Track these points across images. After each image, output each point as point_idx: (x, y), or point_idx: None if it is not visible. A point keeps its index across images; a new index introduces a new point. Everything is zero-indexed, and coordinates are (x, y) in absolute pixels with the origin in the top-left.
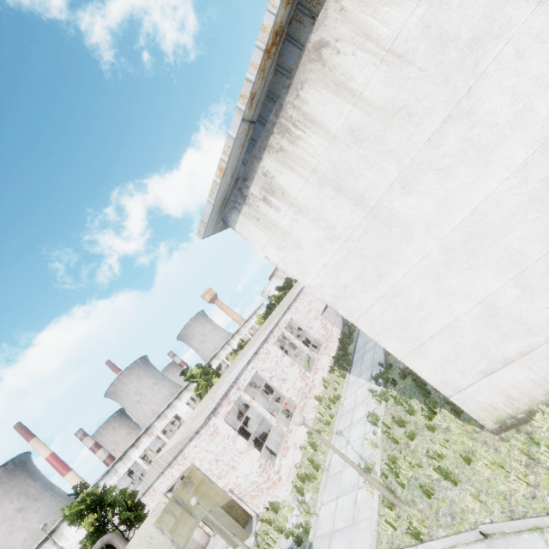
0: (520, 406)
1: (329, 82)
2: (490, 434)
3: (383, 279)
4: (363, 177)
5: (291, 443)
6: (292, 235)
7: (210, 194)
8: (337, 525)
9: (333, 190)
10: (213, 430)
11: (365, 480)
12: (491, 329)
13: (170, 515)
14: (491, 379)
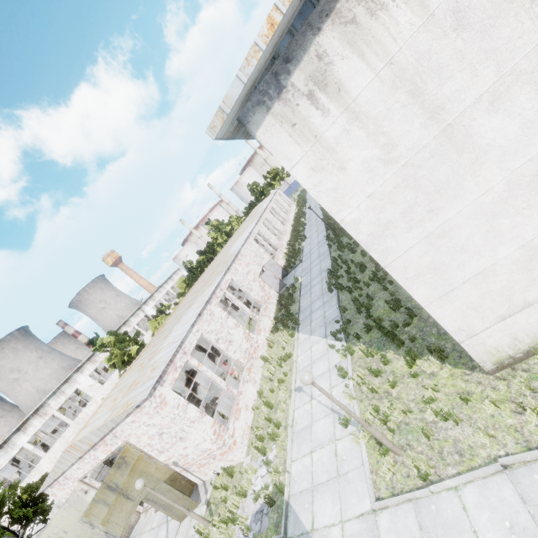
0: (521, 346)
1: None
2: (483, 375)
3: (433, 216)
4: (450, 81)
5: (242, 404)
6: (336, 152)
7: (244, 65)
8: (318, 479)
9: (408, 93)
10: (160, 401)
11: (344, 432)
12: (523, 274)
13: (101, 505)
14: (506, 323)
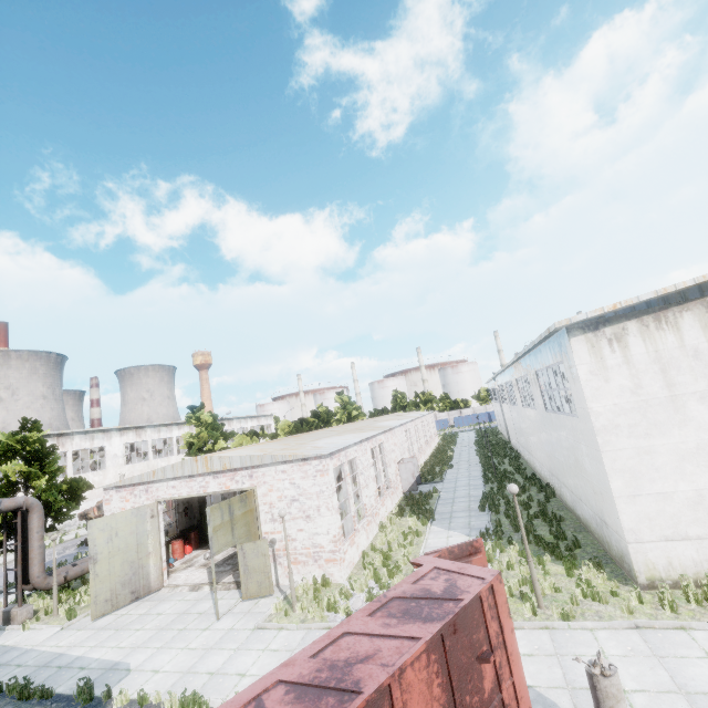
0: (673, 574)
1: (703, 321)
2: (634, 588)
3: (647, 437)
4: (683, 376)
5: (356, 540)
6: (608, 372)
7: (592, 311)
8: None
9: (659, 368)
10: (326, 467)
11: None
12: (691, 511)
13: (220, 514)
14: (667, 545)
